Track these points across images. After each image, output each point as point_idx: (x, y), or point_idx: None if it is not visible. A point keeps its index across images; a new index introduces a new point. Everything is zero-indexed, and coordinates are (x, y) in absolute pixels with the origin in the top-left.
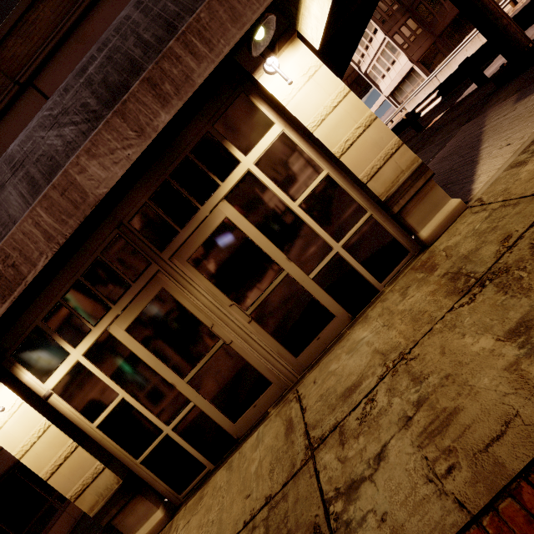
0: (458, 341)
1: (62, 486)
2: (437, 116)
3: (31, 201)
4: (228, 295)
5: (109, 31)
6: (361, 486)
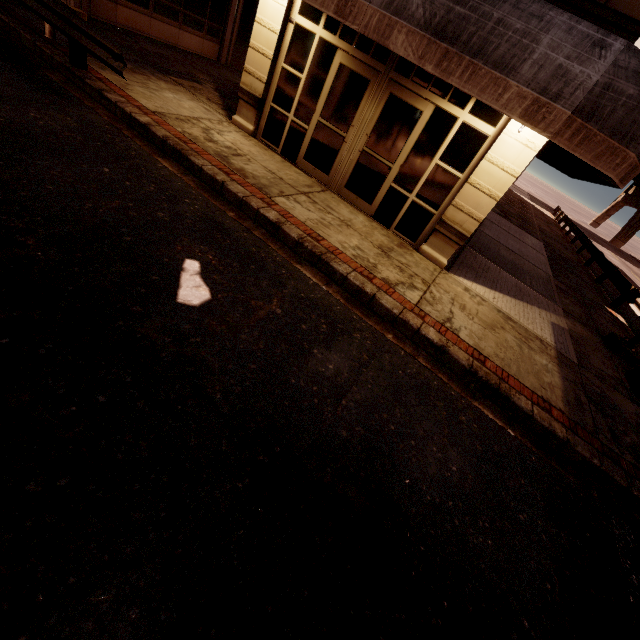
0: (356, 238)
1: (249, 58)
2: (632, 323)
3: (382, 7)
4: (373, 131)
5: (491, 3)
6: (300, 205)
